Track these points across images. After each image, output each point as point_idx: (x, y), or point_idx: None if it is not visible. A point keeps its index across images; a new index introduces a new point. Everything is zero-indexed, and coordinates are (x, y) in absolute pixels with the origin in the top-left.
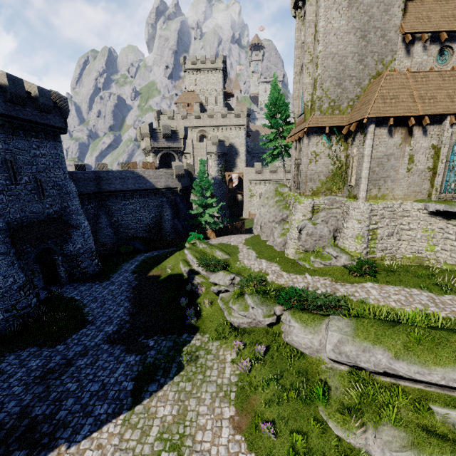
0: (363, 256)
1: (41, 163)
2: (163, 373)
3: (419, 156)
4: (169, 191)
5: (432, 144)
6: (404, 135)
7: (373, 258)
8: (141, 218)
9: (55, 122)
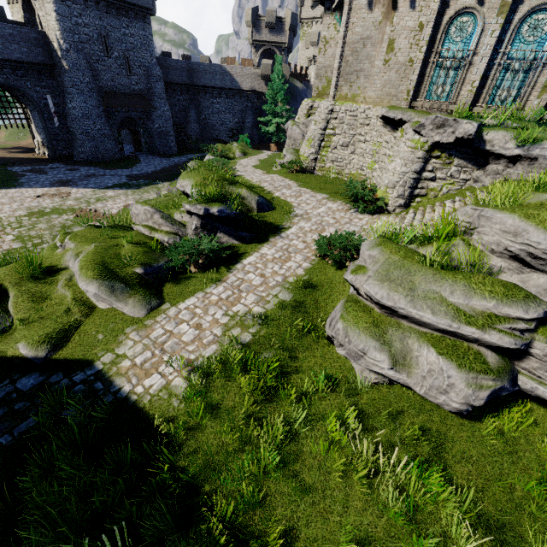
0: (308, 161)
1: (130, 42)
2: (128, 187)
3: (401, 41)
4: (255, 95)
5: (420, 23)
6: (386, 8)
7: (322, 168)
8: (225, 121)
9: (143, 3)
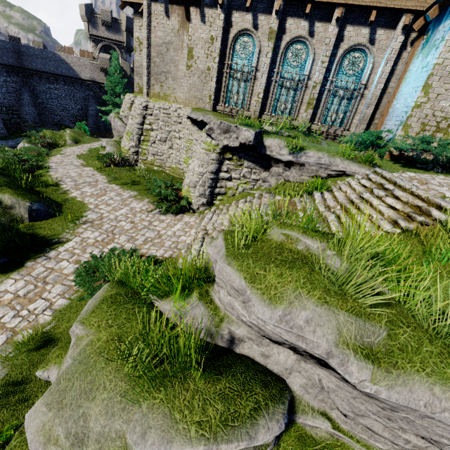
0: (130, 154)
1: None
2: None
3: (198, 50)
4: (96, 85)
5: (211, 37)
6: (182, 18)
7: (145, 160)
8: (67, 107)
9: None
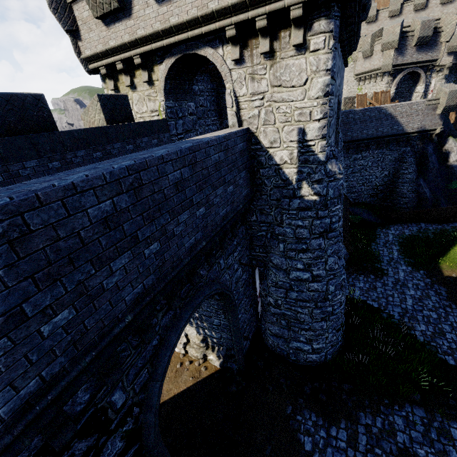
0: None
1: None
2: None
3: None
4: (417, 135)
5: None
6: None
7: None
8: (369, 177)
9: None
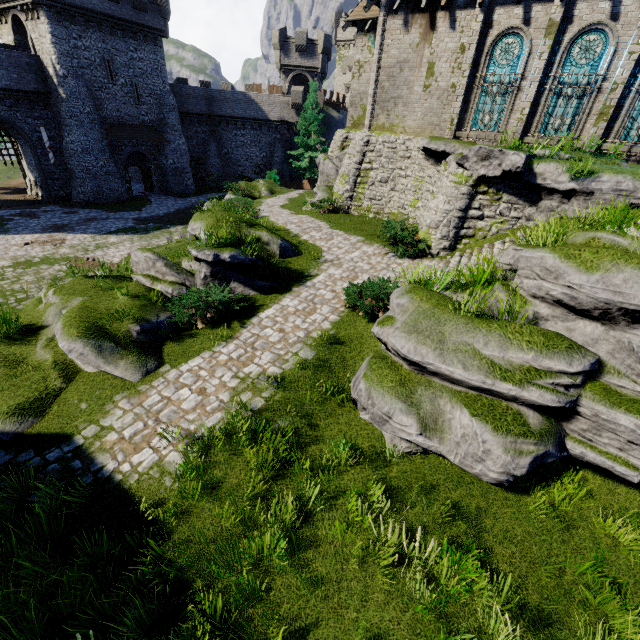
0: (343, 199)
1: (139, 68)
2: (134, 232)
3: (442, 65)
4: (285, 126)
5: (461, 45)
6: (424, 29)
7: (359, 207)
8: (251, 155)
9: (154, 23)
